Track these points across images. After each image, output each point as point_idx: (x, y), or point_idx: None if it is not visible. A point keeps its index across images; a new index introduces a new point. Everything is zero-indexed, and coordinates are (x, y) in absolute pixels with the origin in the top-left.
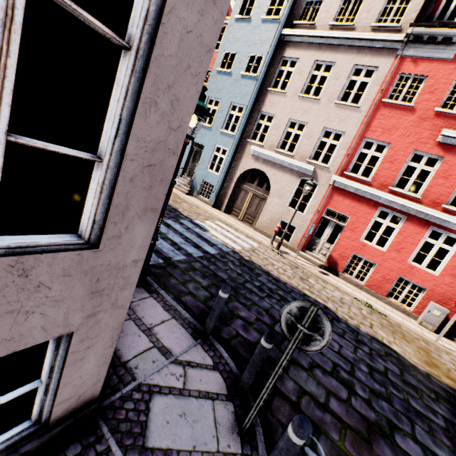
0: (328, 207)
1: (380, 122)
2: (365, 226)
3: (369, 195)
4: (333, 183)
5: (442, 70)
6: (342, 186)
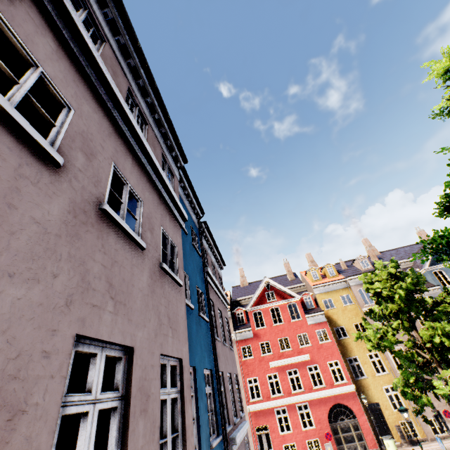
0: (255, 426)
1: (247, 369)
2: (276, 424)
3: (267, 406)
4: (249, 410)
5: (253, 341)
6: (254, 409)
